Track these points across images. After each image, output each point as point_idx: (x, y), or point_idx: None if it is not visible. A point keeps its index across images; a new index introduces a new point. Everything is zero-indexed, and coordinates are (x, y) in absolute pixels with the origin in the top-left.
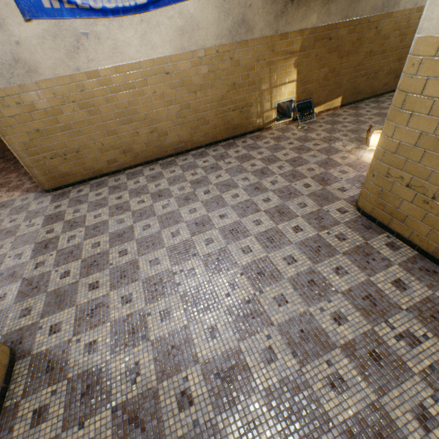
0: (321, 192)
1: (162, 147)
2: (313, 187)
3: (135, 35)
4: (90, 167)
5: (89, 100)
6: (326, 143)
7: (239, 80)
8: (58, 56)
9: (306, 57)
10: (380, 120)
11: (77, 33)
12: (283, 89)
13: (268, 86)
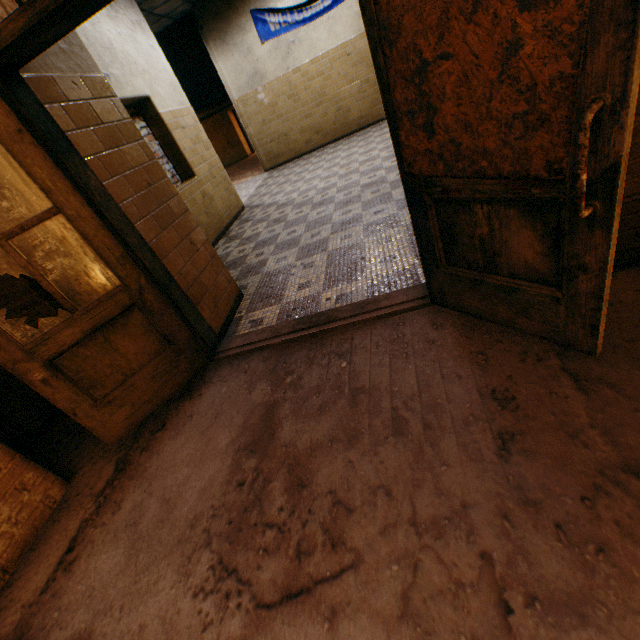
0: None
1: (346, 124)
2: None
3: (324, 31)
4: (293, 148)
5: (294, 91)
6: None
7: None
8: (277, 63)
9: None
10: None
11: (288, 43)
12: None
13: None
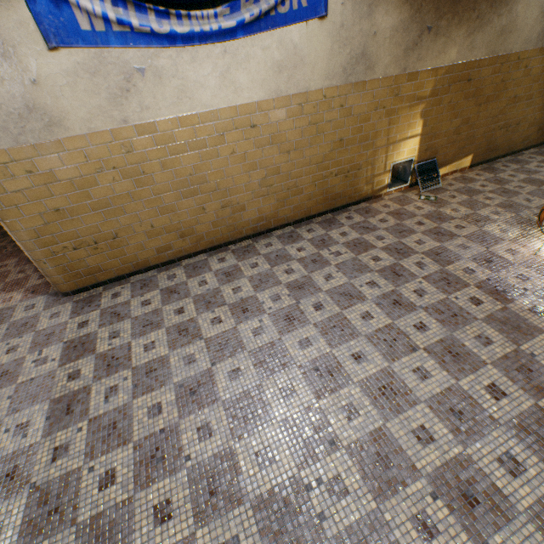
0: (504, 314)
1: (235, 226)
2: (487, 304)
3: (213, 72)
4: (131, 257)
5: (138, 165)
6: (474, 225)
7: (348, 135)
8: (96, 102)
9: (436, 103)
10: (536, 190)
11: (128, 69)
12: (403, 146)
13: (384, 142)
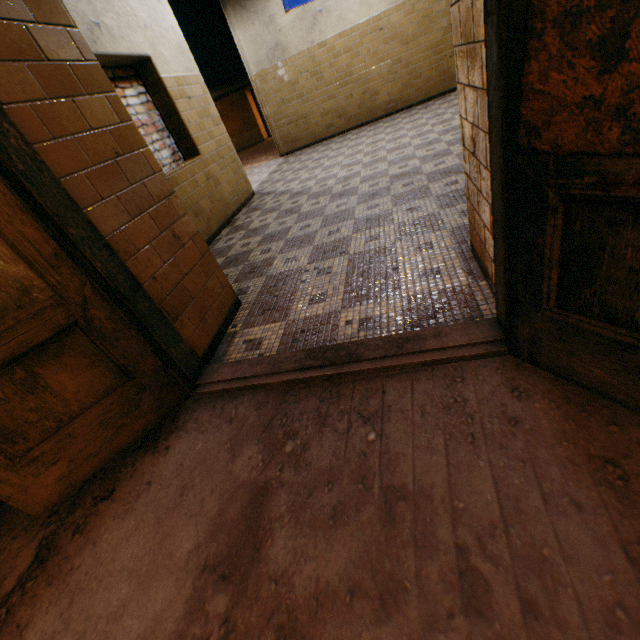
0: None
1: (372, 109)
2: None
3: (356, 1)
4: (312, 132)
5: (317, 69)
6: None
7: None
8: (301, 35)
9: None
10: None
11: (315, 13)
12: None
13: None
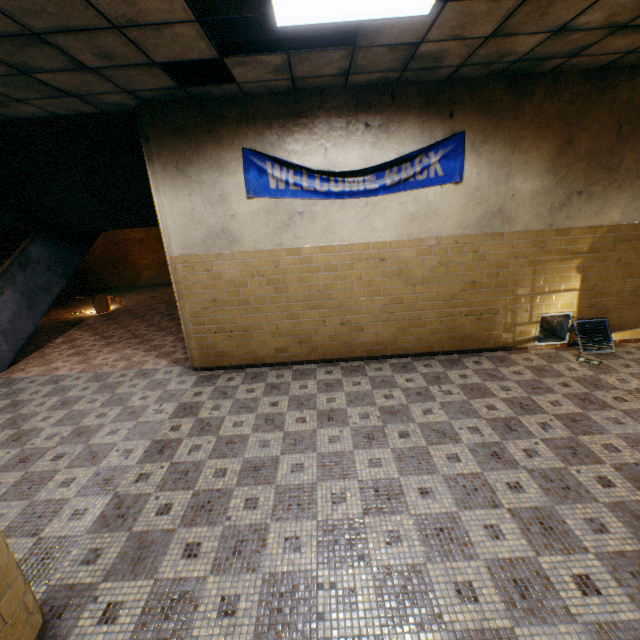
0: None
1: (350, 344)
2: (621, 490)
3: (355, 217)
4: (253, 350)
5: (280, 277)
6: None
7: (481, 278)
8: (265, 231)
9: (598, 260)
10: None
11: (293, 212)
12: (554, 298)
13: (528, 291)
